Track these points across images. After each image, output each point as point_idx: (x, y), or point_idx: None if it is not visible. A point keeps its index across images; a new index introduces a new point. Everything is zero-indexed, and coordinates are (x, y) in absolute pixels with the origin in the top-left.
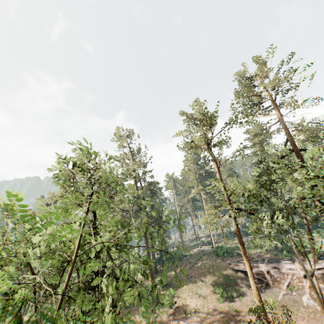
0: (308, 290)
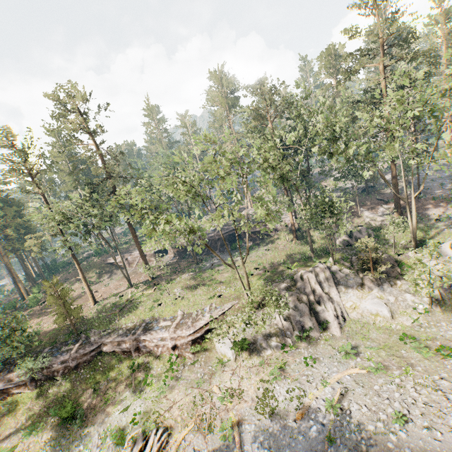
0: None
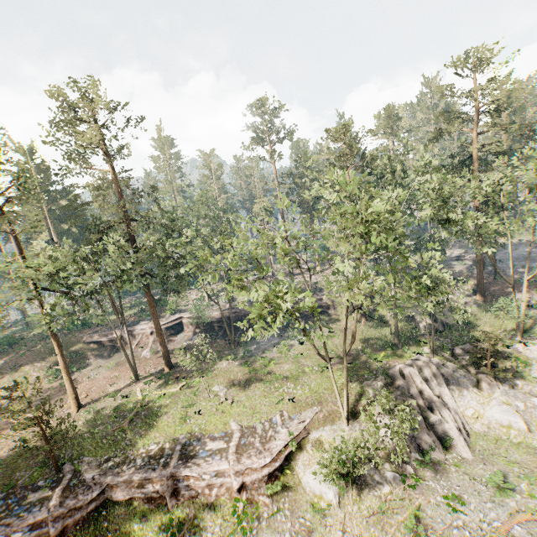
0: (151, 344)
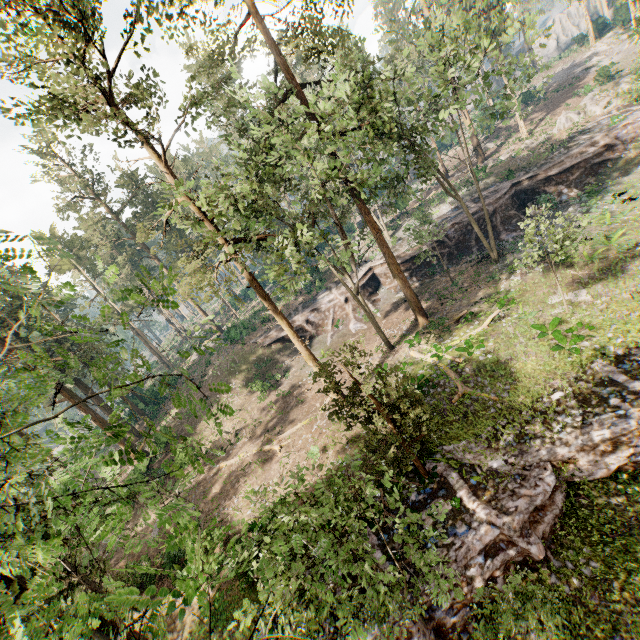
0: (353, 315)
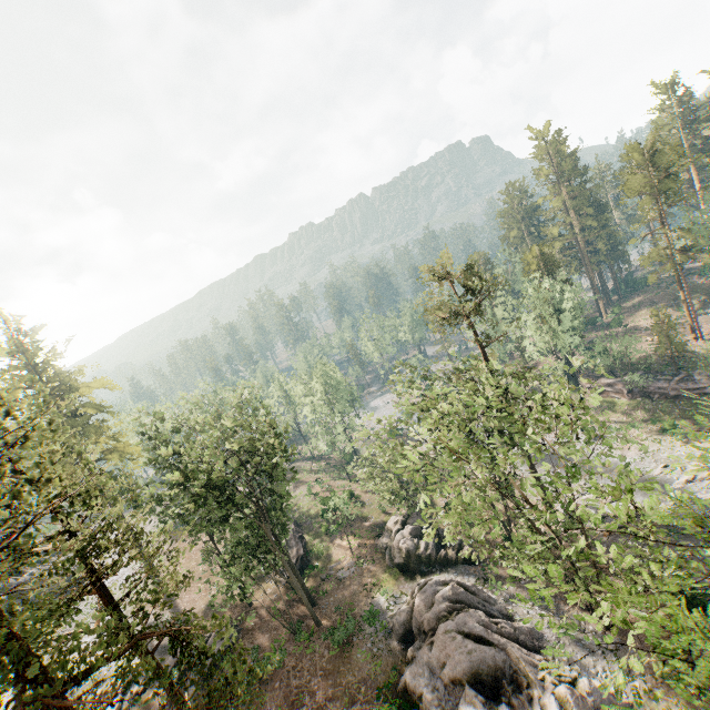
0: None
